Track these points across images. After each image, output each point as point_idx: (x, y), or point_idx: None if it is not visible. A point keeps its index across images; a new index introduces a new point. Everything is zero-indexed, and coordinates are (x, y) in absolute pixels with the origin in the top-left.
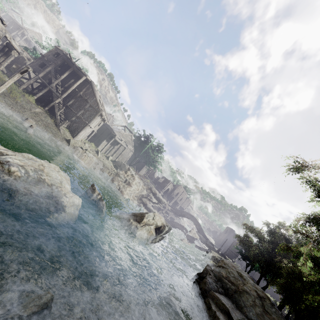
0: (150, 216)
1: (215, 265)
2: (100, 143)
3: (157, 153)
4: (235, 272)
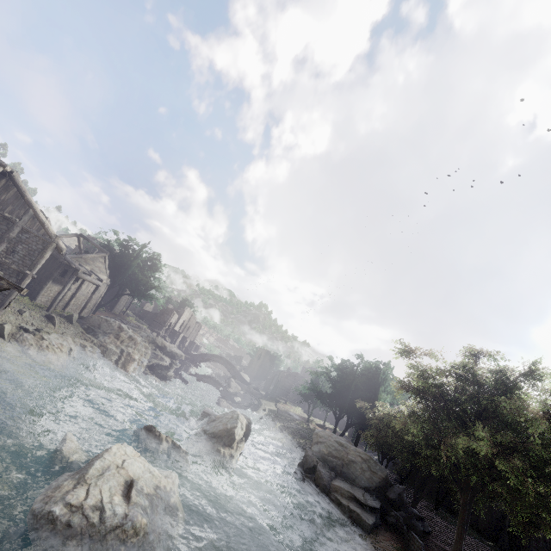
0: (239, 428)
1: (285, 427)
2: (39, 289)
3: (152, 273)
4: (334, 443)
